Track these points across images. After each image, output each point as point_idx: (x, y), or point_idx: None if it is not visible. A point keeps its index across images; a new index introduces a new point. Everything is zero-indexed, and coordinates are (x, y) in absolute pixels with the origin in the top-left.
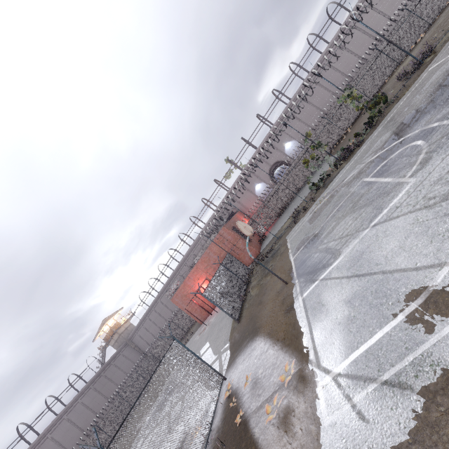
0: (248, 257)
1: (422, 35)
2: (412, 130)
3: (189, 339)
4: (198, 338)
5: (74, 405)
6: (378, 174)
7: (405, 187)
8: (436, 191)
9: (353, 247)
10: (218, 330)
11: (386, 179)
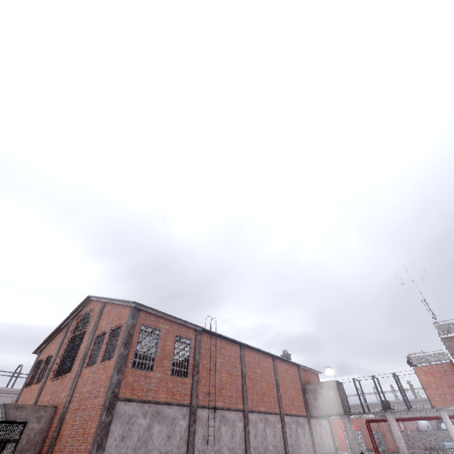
0: (388, 447)
1: None
2: None
3: None
4: None
5: None
6: None
7: None
8: None
9: None
10: None
11: None
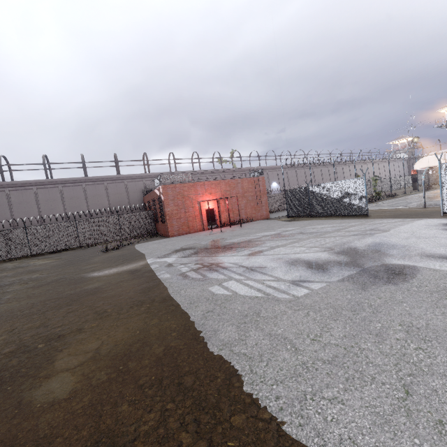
0: (261, 214)
1: None
2: None
3: (142, 242)
4: (214, 234)
5: None
6: None
7: None
8: None
9: None
10: (300, 224)
11: None
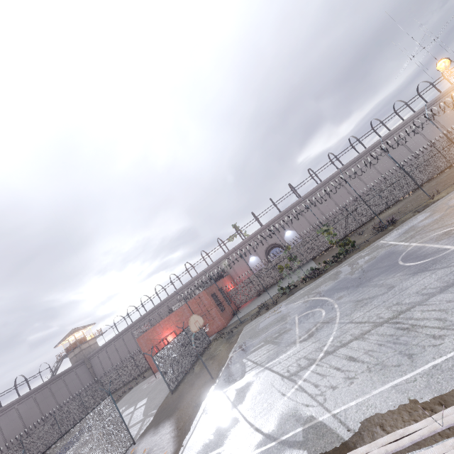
0: (216, 325)
1: (411, 192)
2: (332, 296)
3: (139, 383)
4: (144, 388)
5: (9, 409)
6: (301, 319)
7: (292, 348)
8: (292, 367)
9: (250, 377)
10: (159, 390)
11: (298, 330)
